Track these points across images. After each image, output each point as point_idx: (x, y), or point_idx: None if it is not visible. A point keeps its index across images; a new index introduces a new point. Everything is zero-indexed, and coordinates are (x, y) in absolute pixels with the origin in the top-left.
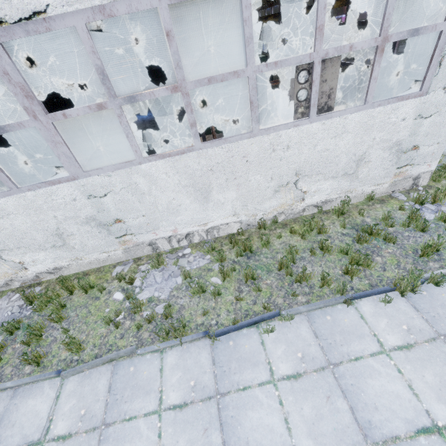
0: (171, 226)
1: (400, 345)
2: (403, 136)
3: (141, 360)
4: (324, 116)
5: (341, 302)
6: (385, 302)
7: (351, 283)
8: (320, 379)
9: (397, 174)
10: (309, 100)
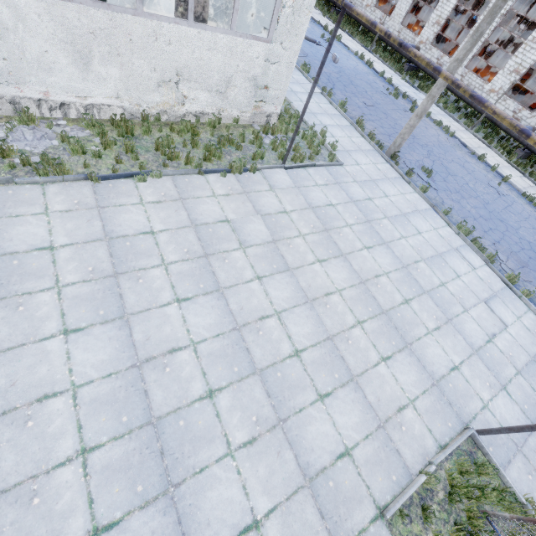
0: (42, 87)
1: (224, 194)
2: (258, 74)
3: (20, 188)
4: (200, 26)
5: (197, 173)
6: (223, 175)
7: (207, 166)
8: (174, 204)
9: (256, 107)
10: (188, 4)
